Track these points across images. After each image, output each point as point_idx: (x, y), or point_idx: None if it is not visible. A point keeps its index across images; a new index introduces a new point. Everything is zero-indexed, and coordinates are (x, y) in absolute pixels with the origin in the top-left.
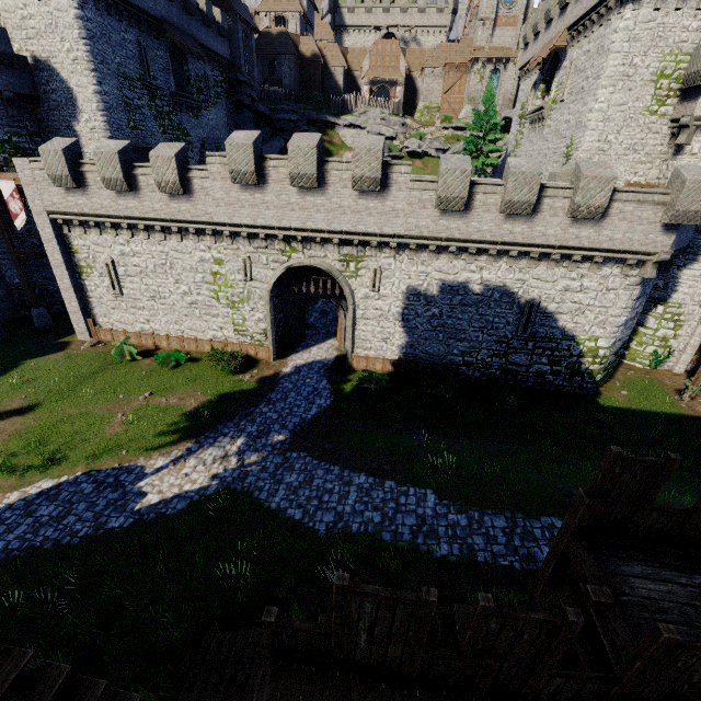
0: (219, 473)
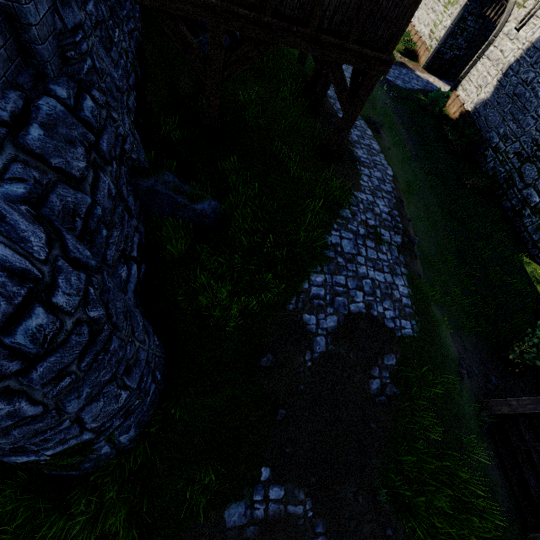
0: None
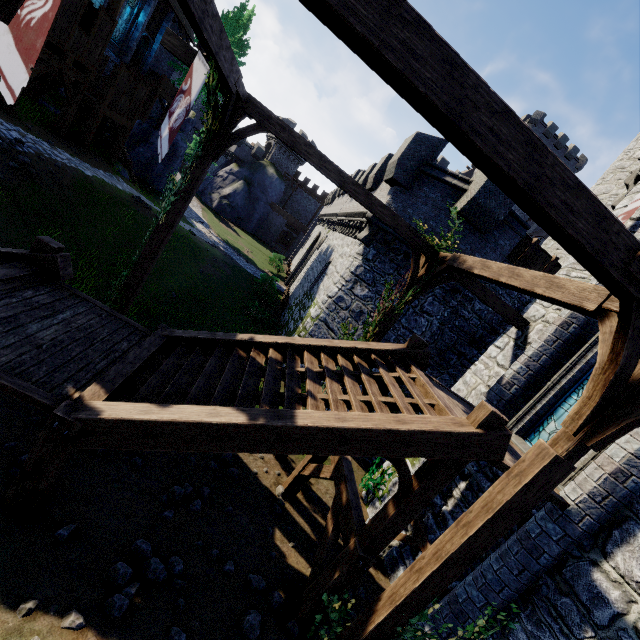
0: (203, 232)
